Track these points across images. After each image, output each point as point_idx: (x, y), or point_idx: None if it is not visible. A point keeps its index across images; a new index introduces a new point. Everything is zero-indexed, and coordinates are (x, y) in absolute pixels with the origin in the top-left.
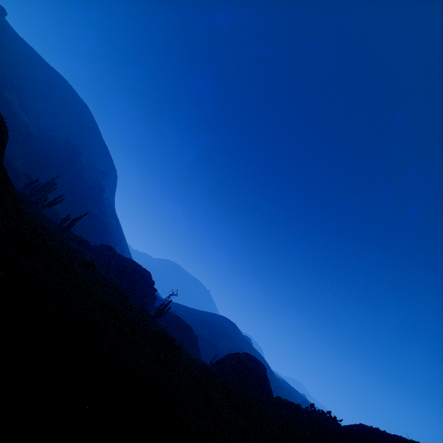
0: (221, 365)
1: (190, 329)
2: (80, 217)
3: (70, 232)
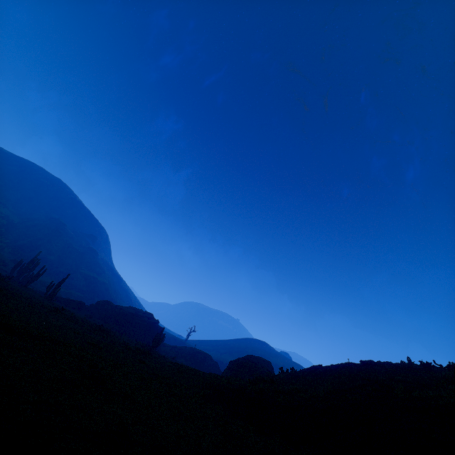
0: (224, 371)
1: (208, 356)
2: (63, 280)
3: (62, 298)
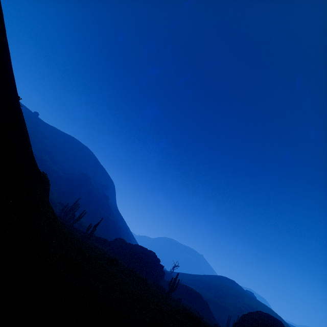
0: None
1: (199, 295)
2: (98, 223)
3: (93, 235)
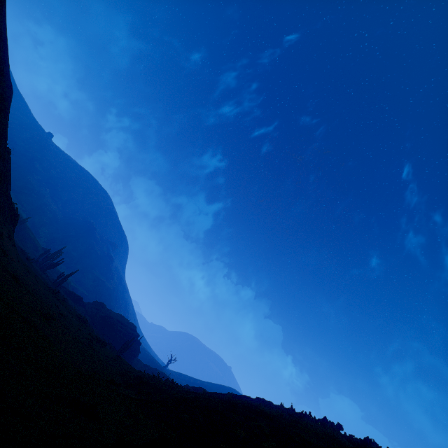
0: None
1: None
2: (71, 273)
3: (67, 289)
